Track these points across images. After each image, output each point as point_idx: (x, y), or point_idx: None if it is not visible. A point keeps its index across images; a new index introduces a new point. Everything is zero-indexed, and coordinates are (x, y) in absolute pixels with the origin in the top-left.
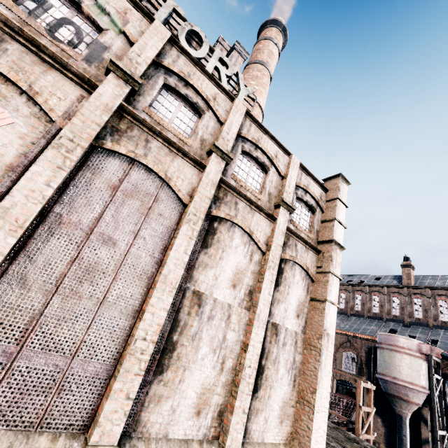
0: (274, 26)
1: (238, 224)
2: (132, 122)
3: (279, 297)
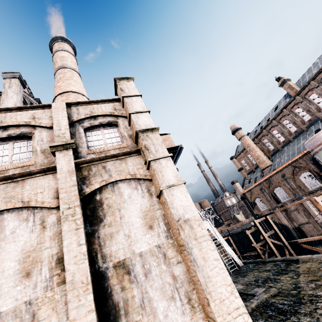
0: (54, 42)
1: (0, 210)
2: None
3: (110, 231)
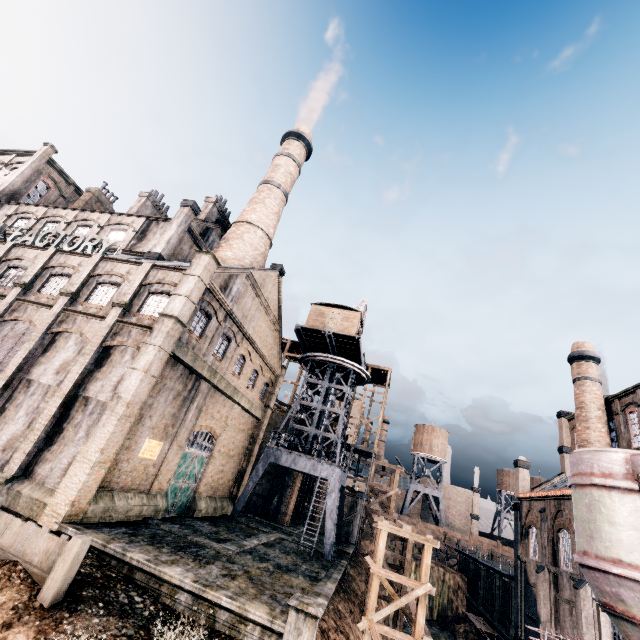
0: (284, 140)
1: (72, 332)
2: (22, 303)
3: (99, 376)
